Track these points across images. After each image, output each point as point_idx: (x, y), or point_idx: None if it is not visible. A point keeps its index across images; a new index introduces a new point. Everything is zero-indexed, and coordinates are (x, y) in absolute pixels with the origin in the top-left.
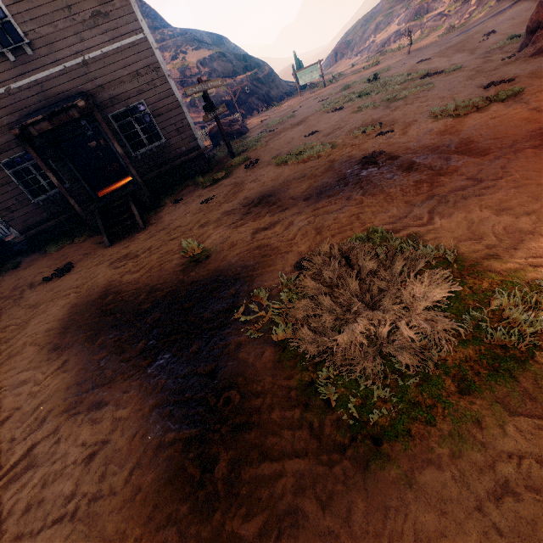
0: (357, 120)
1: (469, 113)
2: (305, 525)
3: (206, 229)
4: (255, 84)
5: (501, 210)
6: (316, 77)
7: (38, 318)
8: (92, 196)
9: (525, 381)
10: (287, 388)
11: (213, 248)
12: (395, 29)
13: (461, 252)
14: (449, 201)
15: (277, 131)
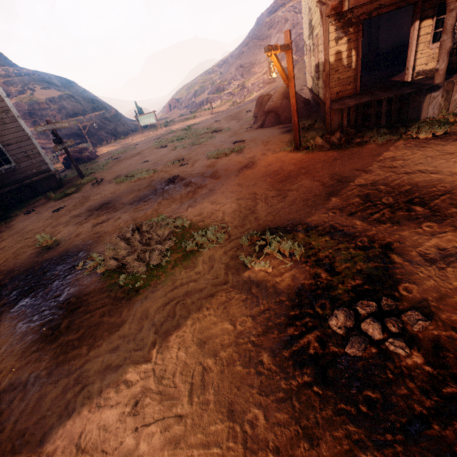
0: (173, 156)
1: (222, 156)
2: (103, 324)
3: (57, 228)
4: (104, 121)
5: (213, 203)
6: (153, 121)
7: None
8: None
9: (194, 259)
10: (102, 288)
11: (63, 238)
12: (206, 96)
13: (193, 221)
14: (197, 200)
15: (121, 159)
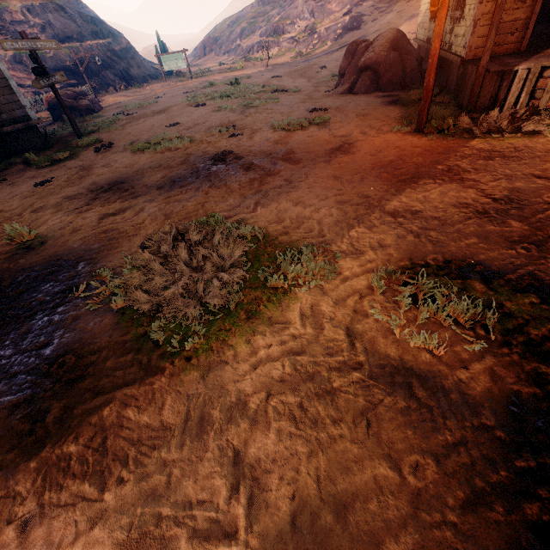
0: (216, 120)
1: (296, 130)
2: (129, 425)
3: (41, 214)
4: (110, 56)
5: (298, 203)
6: (181, 66)
7: None
8: None
9: (284, 305)
10: (123, 342)
11: (50, 233)
12: (258, 39)
13: (269, 231)
14: (269, 195)
15: (137, 115)
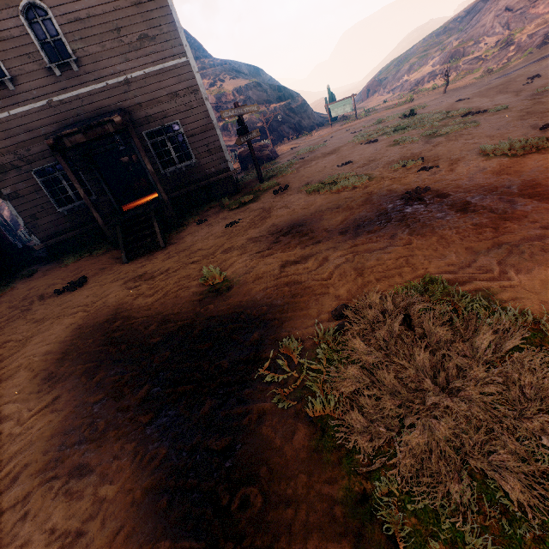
0: (395, 154)
1: (528, 153)
2: None
3: (229, 255)
4: (288, 113)
5: None
6: (348, 110)
7: (40, 337)
8: (116, 209)
9: None
10: (328, 498)
11: (236, 278)
12: (430, 70)
13: None
14: (524, 252)
15: (308, 158)
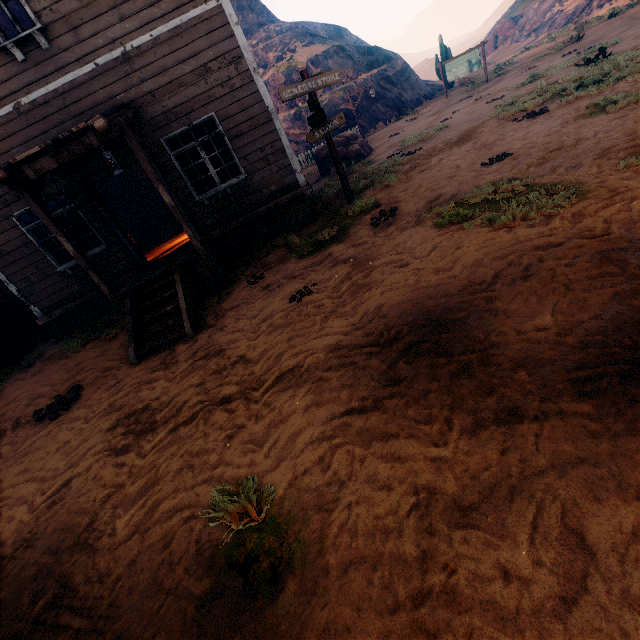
0: (607, 132)
1: None
2: None
3: (288, 404)
4: (383, 85)
5: None
6: (473, 68)
7: None
8: (138, 261)
9: None
10: None
11: (295, 521)
12: None
13: None
14: None
15: (422, 152)
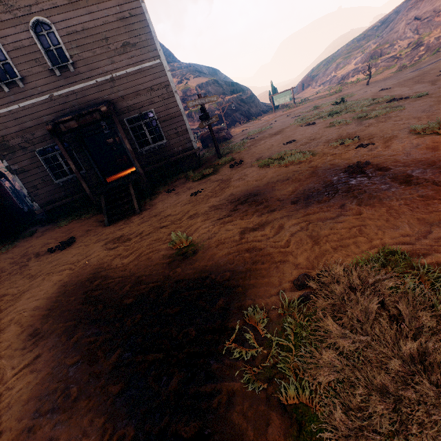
0: (332, 133)
1: None
2: None
3: (194, 221)
4: (239, 103)
5: None
6: (288, 100)
7: (31, 292)
8: (101, 181)
9: None
10: None
11: (200, 242)
12: (353, 67)
13: None
14: None
15: (257, 138)
